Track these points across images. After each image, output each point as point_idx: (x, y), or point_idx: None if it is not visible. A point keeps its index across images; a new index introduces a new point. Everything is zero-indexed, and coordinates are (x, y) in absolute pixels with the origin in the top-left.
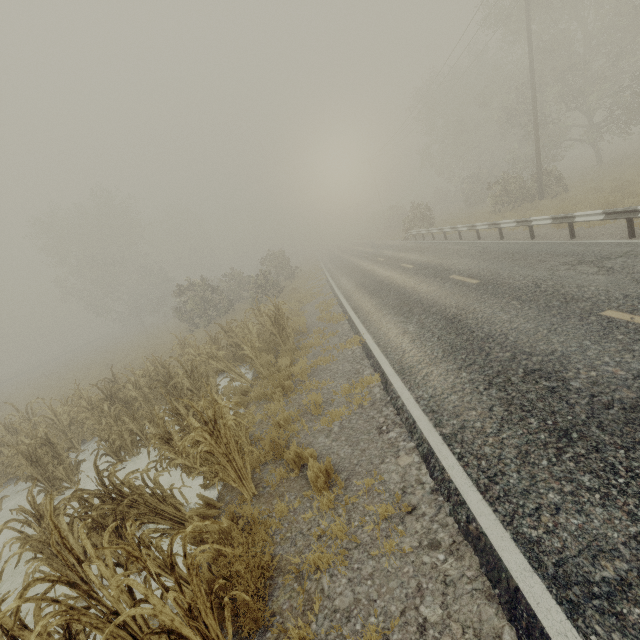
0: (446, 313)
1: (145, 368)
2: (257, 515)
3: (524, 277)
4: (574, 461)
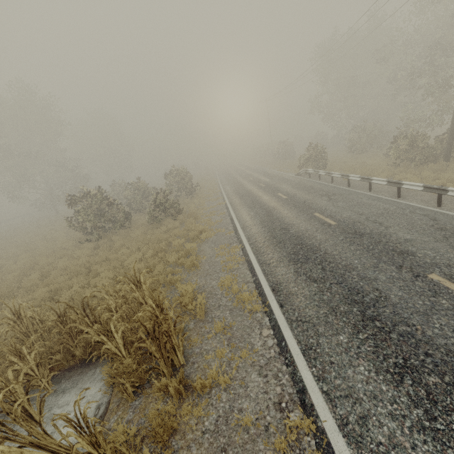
0: None
1: None
2: None
3: None
4: None
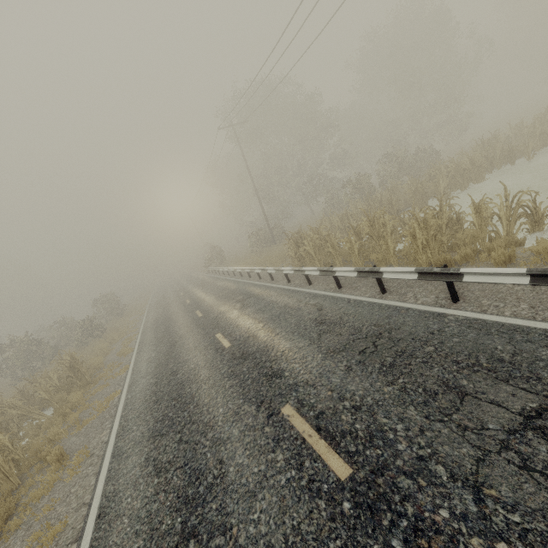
0: (173, 341)
1: None
2: (8, 487)
3: (217, 312)
4: (151, 411)
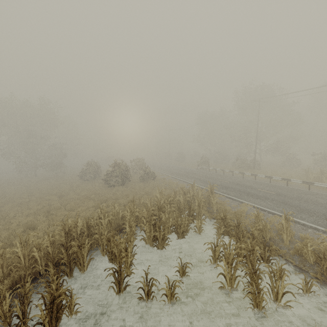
0: (278, 201)
1: (163, 199)
2: (313, 242)
3: (292, 195)
4: None
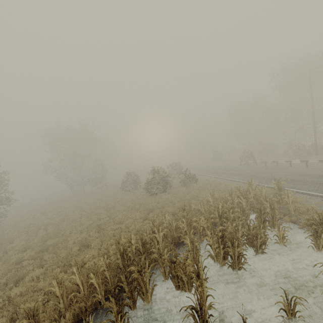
0: None
1: (220, 203)
2: None
3: None
4: None
